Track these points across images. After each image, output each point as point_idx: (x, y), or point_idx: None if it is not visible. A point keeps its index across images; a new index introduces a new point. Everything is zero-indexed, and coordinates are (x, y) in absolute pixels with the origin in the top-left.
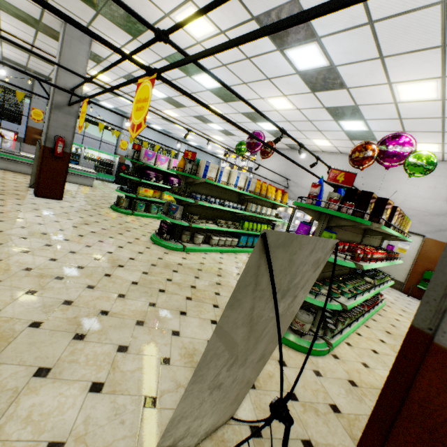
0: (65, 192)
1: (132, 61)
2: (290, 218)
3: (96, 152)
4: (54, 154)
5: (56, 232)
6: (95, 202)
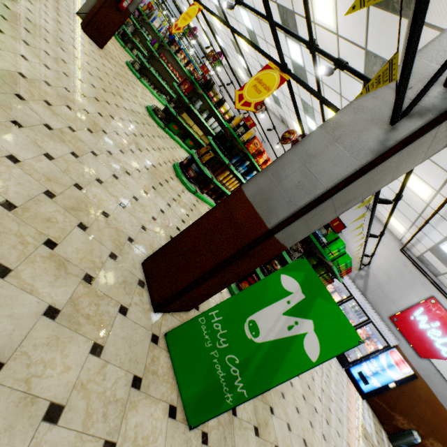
0: None
1: None
2: None
3: None
4: None
5: None
6: None
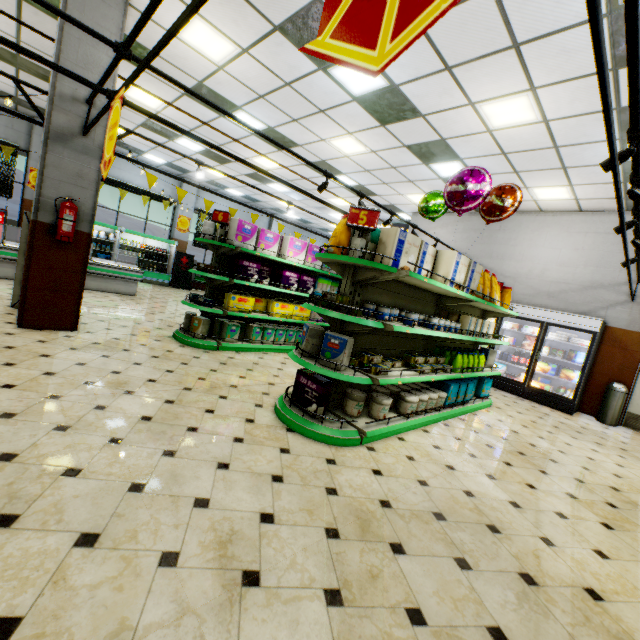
0: (85, 311)
1: None
2: (494, 332)
3: (138, 238)
4: (55, 236)
5: (44, 440)
6: (142, 326)
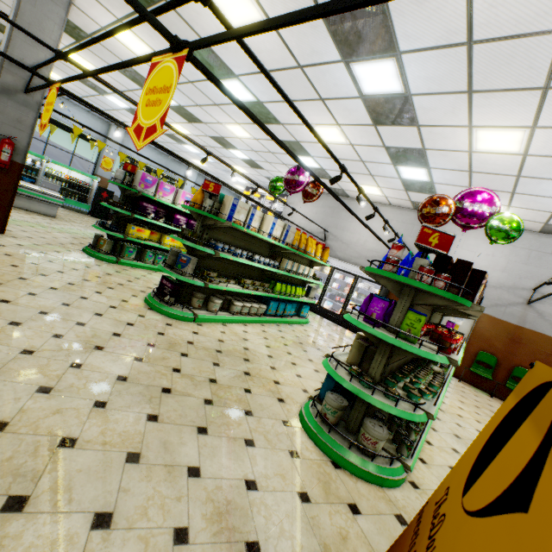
0: (10, 222)
1: (148, 19)
2: (327, 279)
3: (64, 169)
4: None
5: None
6: (59, 240)
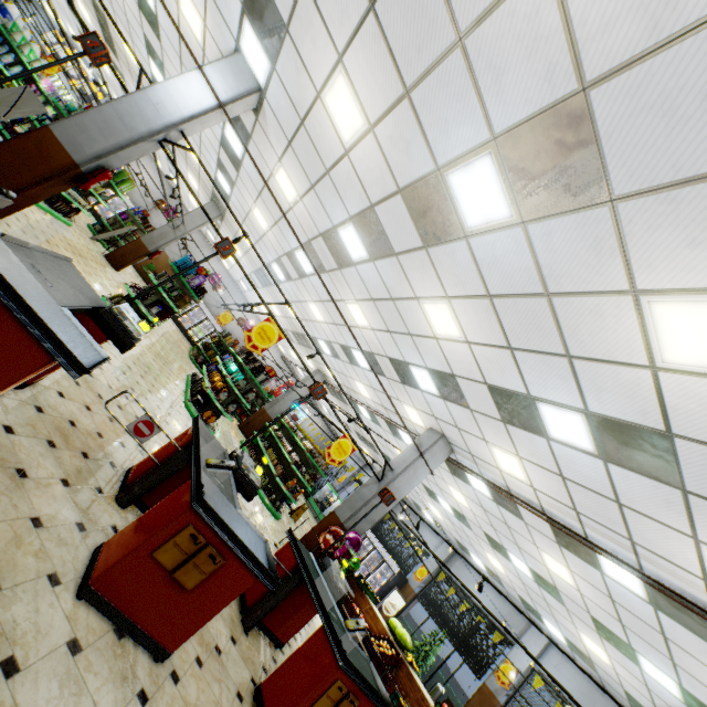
0: None
1: None
2: None
3: None
4: None
5: None
6: None
